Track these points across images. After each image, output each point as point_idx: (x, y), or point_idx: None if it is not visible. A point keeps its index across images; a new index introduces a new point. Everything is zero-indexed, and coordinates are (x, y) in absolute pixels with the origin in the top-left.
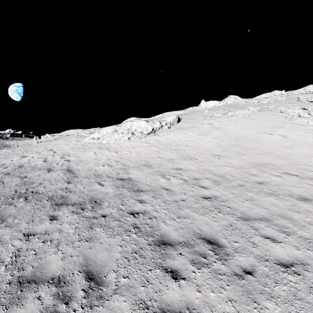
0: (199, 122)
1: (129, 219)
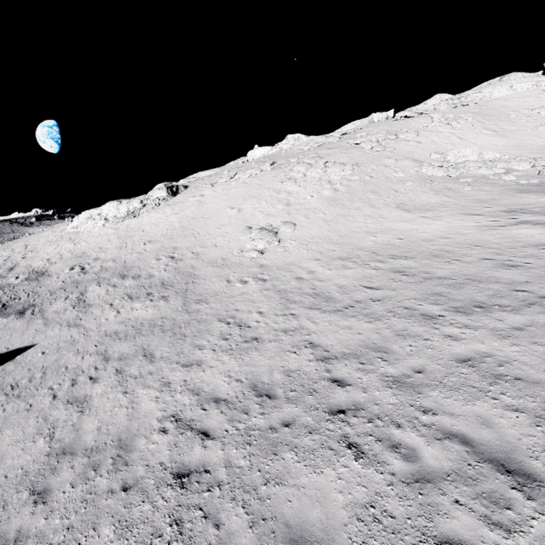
0: (196, 192)
1: (2, 298)
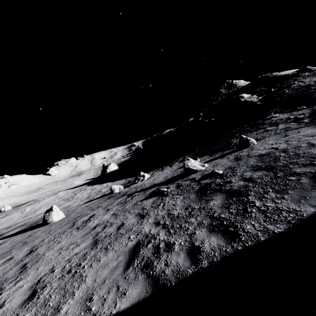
0: None
1: None
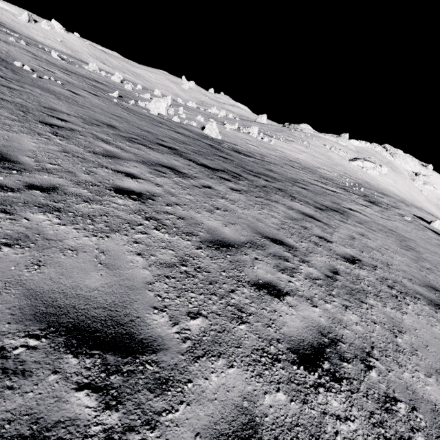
0: None
1: None
